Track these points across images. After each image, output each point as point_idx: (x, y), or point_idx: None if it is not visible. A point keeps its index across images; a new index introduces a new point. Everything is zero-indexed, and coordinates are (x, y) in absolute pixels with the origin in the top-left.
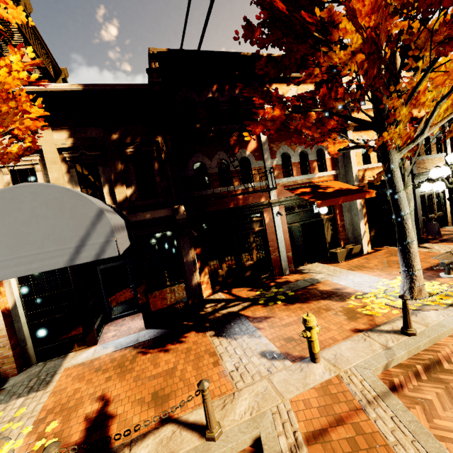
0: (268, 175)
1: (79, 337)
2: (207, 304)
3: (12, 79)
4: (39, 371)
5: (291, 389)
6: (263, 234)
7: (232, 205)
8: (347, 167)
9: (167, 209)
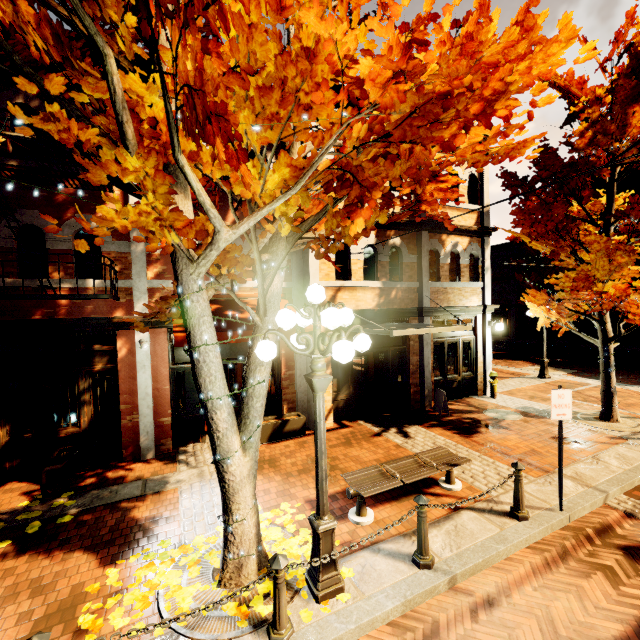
0: (135, 271)
1: None
2: None
3: None
4: None
5: None
6: (115, 378)
7: (39, 316)
8: (306, 279)
9: None
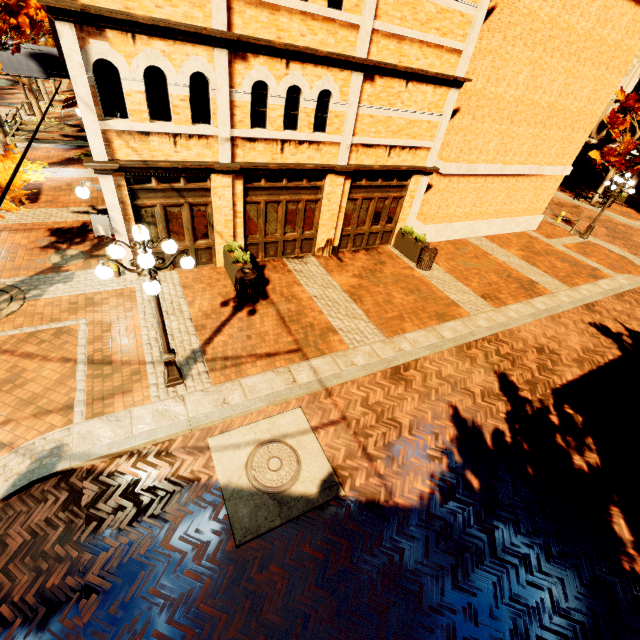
0: None
1: None
2: None
3: None
4: None
5: None
6: None
7: None
8: None
9: None
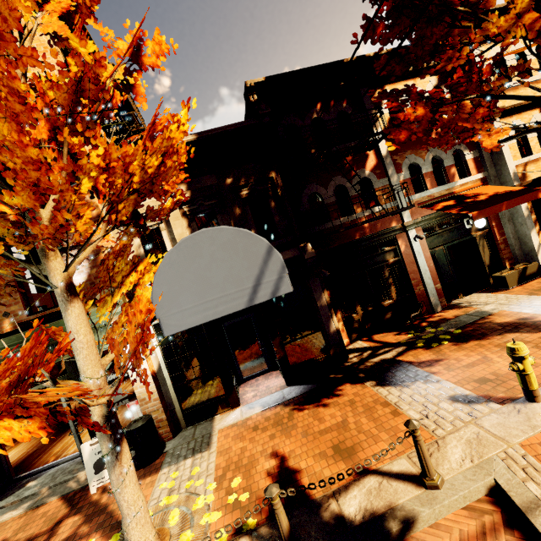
0: (396, 194)
1: (222, 398)
2: (349, 354)
3: (178, 134)
4: (193, 435)
5: (515, 433)
6: (400, 266)
7: (358, 236)
8: (498, 165)
9: (292, 249)
